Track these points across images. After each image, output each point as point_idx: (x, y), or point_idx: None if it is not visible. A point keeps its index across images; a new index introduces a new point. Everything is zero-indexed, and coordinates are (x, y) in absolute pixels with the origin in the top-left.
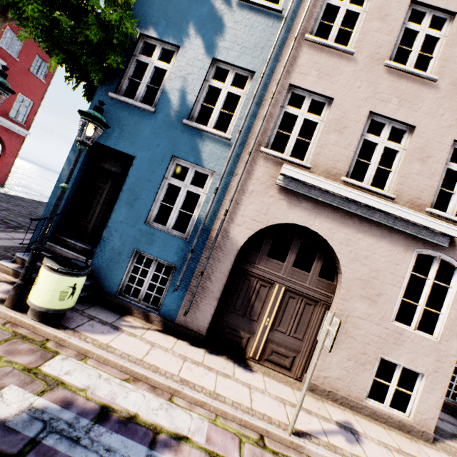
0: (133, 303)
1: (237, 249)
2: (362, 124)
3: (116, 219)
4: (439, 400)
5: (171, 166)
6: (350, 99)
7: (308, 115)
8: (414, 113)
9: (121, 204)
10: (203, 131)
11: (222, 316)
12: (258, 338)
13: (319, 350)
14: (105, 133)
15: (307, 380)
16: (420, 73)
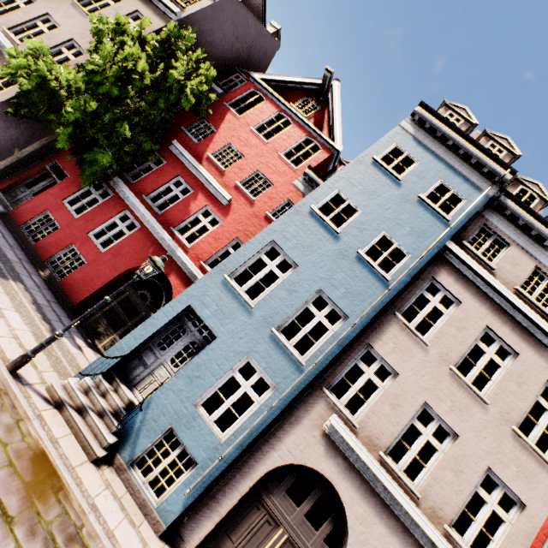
0: None
1: None
2: (38, 15)
3: None
4: None
5: None
6: (44, 5)
7: (22, 4)
8: (66, 22)
9: None
10: None
11: None
12: None
13: None
14: None
15: None
16: (83, 9)
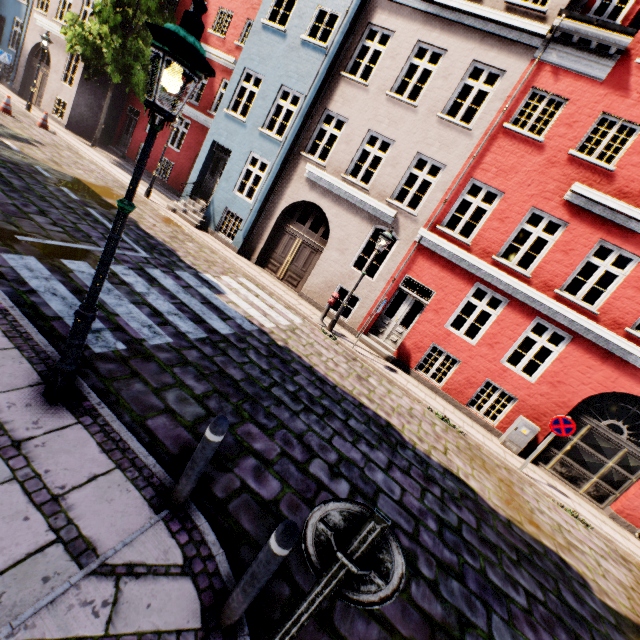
0: (5, 81)
1: (28, 56)
2: None
3: (2, 47)
4: (69, 113)
5: (16, 22)
6: None
7: None
8: None
9: (3, 41)
10: (22, 4)
11: (28, 88)
12: (35, 96)
13: (2, 63)
14: (0, 9)
15: (1, 73)
16: None
